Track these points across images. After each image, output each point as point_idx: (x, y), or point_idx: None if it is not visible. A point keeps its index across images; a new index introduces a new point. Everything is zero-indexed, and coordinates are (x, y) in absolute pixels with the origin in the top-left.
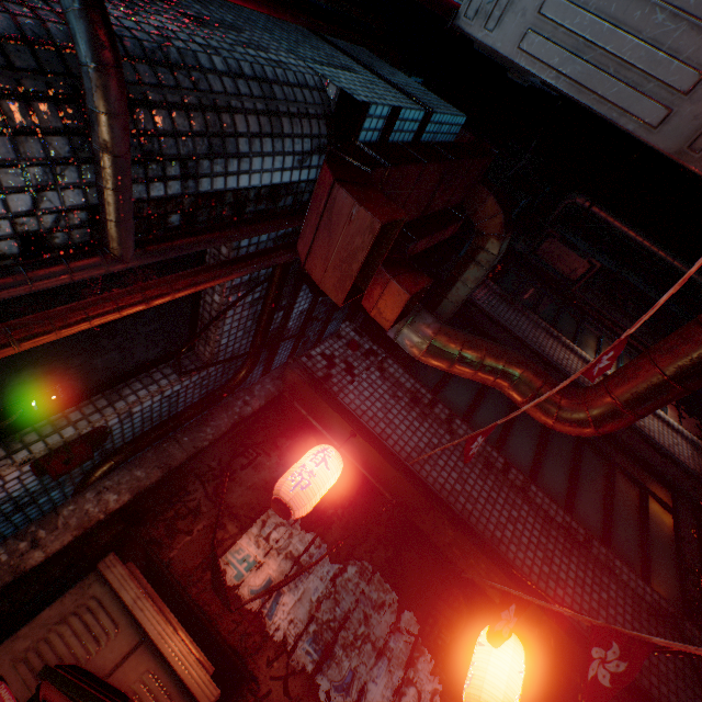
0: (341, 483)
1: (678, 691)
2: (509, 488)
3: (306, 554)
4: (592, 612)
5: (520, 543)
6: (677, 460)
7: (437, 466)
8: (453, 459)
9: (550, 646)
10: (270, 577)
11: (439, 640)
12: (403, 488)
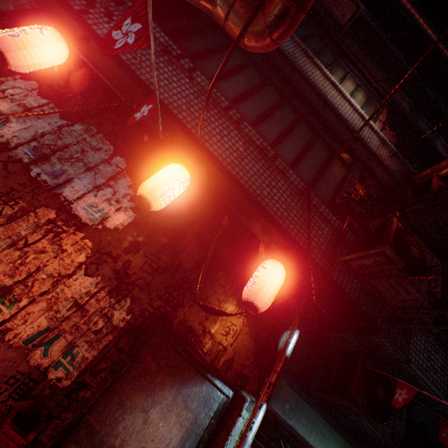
0: (85, 83)
1: (300, 229)
2: (227, 120)
3: (39, 109)
4: (260, 188)
5: (222, 146)
6: (365, 143)
7: (170, 92)
8: (186, 93)
9: (221, 194)
10: (1, 111)
11: (142, 176)
12: (128, 86)
